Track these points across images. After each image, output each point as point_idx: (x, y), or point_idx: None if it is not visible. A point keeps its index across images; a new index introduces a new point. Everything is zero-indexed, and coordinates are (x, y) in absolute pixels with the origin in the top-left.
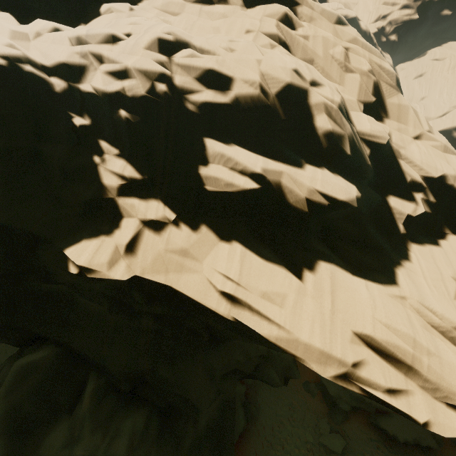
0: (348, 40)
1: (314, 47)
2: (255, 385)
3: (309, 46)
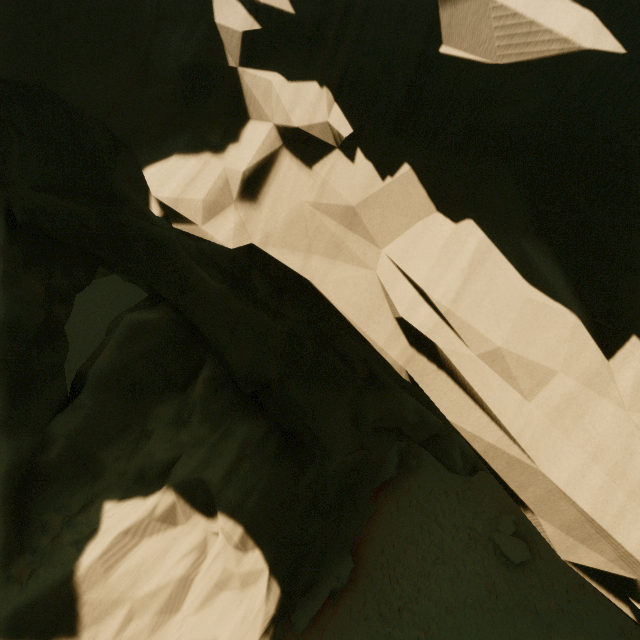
0: None
1: None
2: None
3: None
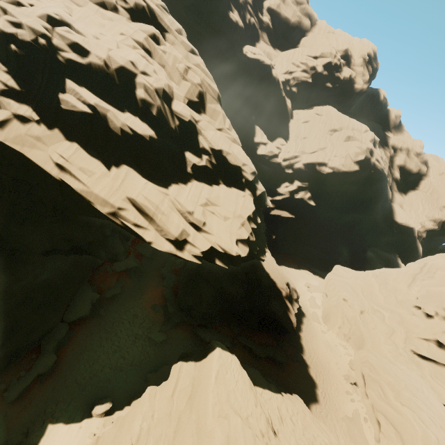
0: (193, 63)
1: (168, 59)
2: (112, 300)
3: (164, 57)
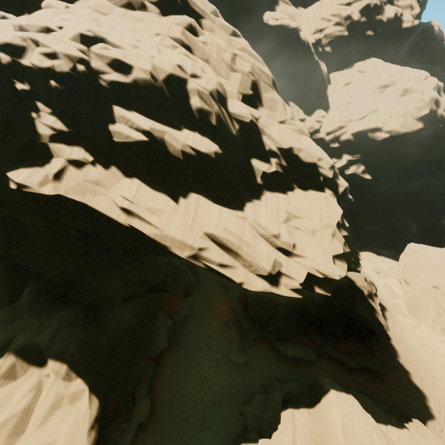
0: (238, 48)
1: (210, 51)
2: (183, 322)
3: (206, 50)
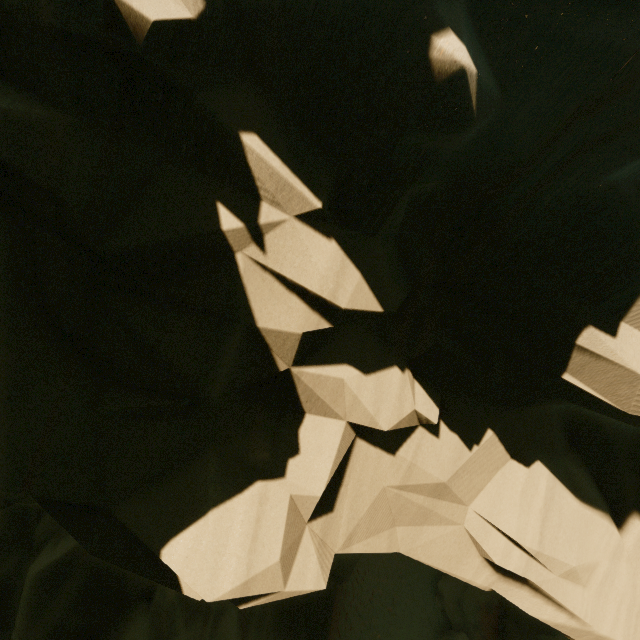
0: None
1: None
2: None
3: None
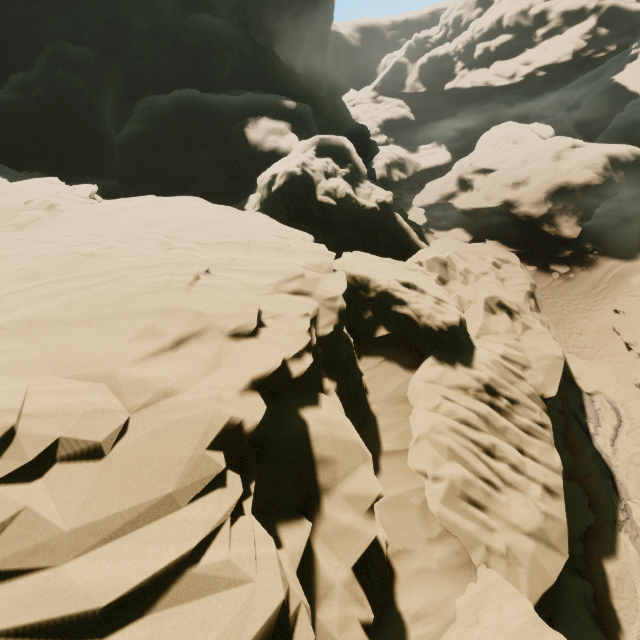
0: None
1: None
2: None
3: None
